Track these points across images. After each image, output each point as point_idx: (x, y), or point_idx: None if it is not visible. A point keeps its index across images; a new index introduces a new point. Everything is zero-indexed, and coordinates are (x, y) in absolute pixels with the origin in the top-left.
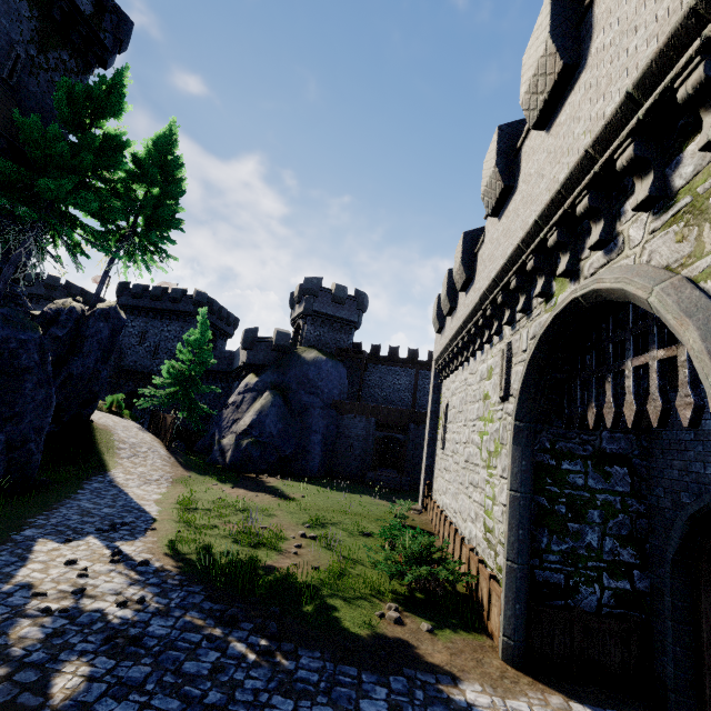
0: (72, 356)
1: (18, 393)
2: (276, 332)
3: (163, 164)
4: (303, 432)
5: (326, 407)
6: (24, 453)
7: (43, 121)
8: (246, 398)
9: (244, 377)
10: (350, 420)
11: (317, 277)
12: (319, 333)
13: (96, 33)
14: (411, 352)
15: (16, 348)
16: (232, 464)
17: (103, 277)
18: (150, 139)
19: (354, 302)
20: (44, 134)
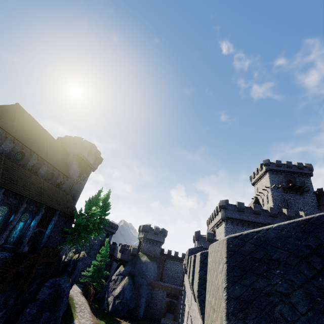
0: (70, 275)
1: (62, 302)
2: (132, 248)
3: (106, 205)
4: (138, 297)
5: (148, 284)
6: (58, 321)
7: (75, 194)
8: (119, 278)
9: (119, 265)
10: (156, 291)
11: (149, 225)
12: (148, 247)
13: (93, 166)
14: (183, 254)
15: (65, 289)
16: (111, 312)
17: (83, 245)
18: (103, 197)
19: (162, 233)
20: (81, 220)
